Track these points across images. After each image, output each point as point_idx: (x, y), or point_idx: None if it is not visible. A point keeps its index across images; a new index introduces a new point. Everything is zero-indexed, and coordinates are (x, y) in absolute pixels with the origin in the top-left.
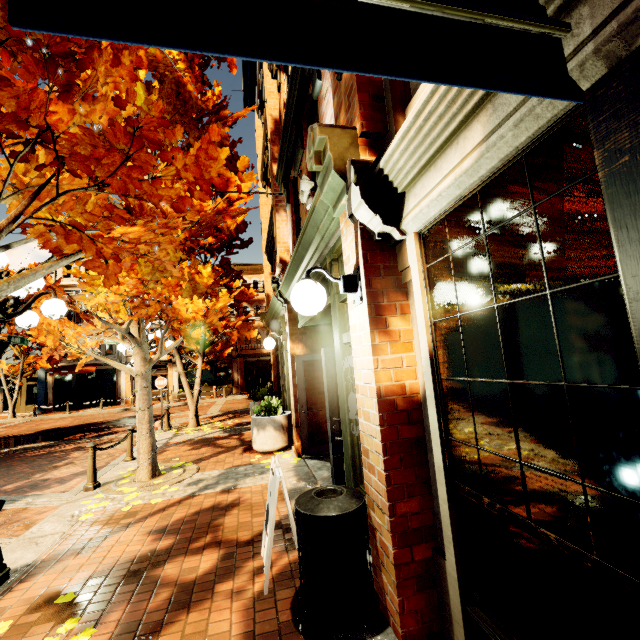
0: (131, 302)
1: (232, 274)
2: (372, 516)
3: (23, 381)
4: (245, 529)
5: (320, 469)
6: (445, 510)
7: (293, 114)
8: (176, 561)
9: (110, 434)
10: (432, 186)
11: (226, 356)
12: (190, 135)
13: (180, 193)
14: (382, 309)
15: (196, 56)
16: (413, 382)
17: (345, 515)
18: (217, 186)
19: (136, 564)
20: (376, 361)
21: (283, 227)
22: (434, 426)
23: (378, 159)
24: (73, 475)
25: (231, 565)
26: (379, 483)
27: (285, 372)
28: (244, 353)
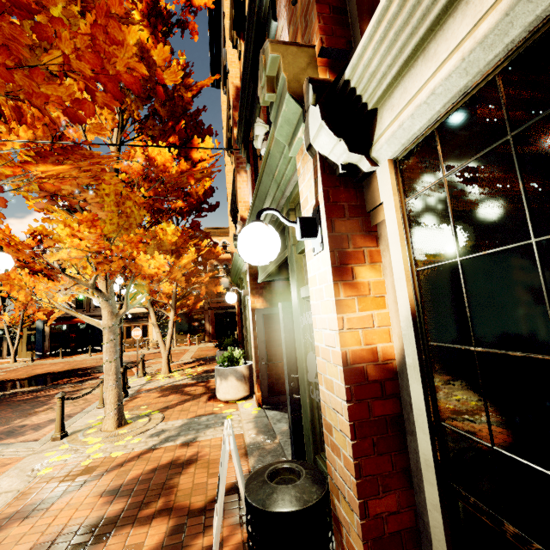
0: (94, 258)
1: (200, 235)
2: (336, 505)
3: (24, 330)
4: (199, 492)
5: (279, 421)
6: (437, 519)
7: (250, 69)
8: (122, 533)
9: (92, 379)
10: (420, 85)
11: (199, 308)
12: (155, 101)
13: (75, 94)
14: (347, 257)
15: (159, 23)
16: (386, 345)
17: (304, 511)
18: (128, 87)
19: (79, 535)
20: (341, 320)
21: (244, 187)
22: (419, 406)
23: (342, 74)
24: (49, 421)
25: (179, 541)
26: (346, 471)
27: (247, 324)
28: (215, 306)
